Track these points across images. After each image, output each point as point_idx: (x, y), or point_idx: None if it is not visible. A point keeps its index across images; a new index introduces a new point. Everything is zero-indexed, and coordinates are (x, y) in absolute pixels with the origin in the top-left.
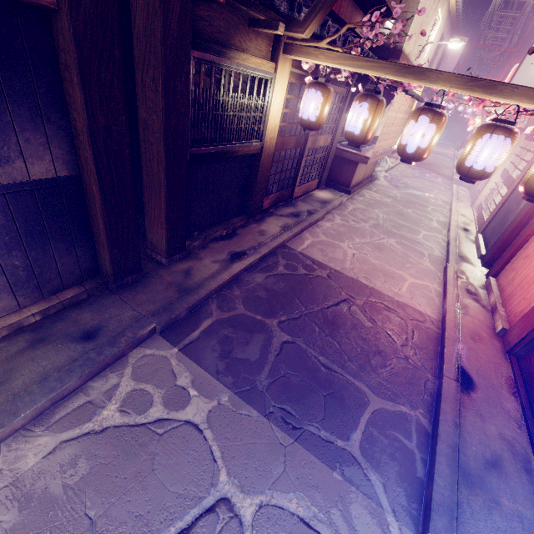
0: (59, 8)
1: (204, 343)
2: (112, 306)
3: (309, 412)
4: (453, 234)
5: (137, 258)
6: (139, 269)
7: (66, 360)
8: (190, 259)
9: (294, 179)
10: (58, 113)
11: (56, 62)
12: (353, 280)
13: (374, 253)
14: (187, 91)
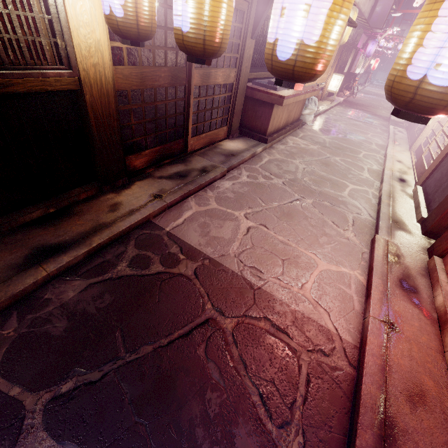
0: None
1: None
2: None
3: None
4: (386, 187)
5: None
6: None
7: None
8: None
9: (186, 128)
10: None
11: None
12: (233, 277)
13: (278, 223)
14: None
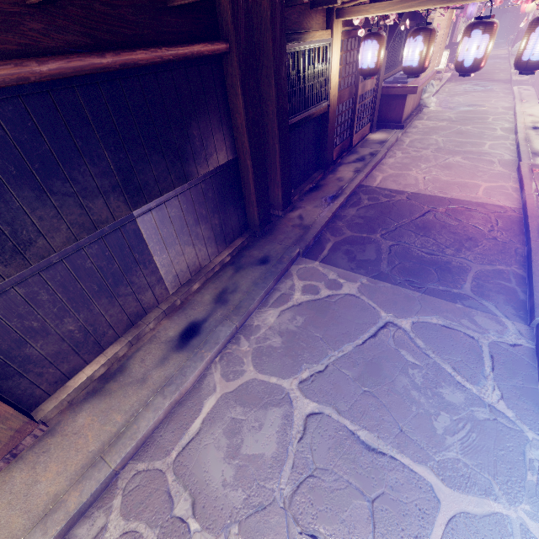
0: (230, 50)
1: (333, 256)
2: (265, 245)
3: (427, 279)
4: (521, 135)
5: (269, 211)
6: (270, 220)
7: (260, 274)
8: (297, 209)
9: (351, 129)
10: (227, 117)
11: (225, 85)
12: (430, 196)
13: (443, 172)
14: (286, 77)
